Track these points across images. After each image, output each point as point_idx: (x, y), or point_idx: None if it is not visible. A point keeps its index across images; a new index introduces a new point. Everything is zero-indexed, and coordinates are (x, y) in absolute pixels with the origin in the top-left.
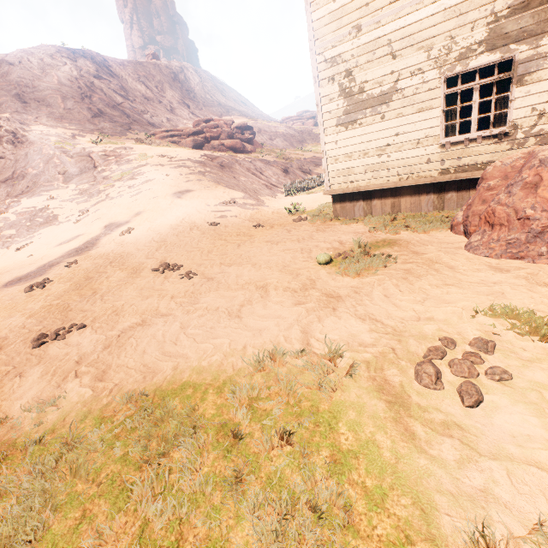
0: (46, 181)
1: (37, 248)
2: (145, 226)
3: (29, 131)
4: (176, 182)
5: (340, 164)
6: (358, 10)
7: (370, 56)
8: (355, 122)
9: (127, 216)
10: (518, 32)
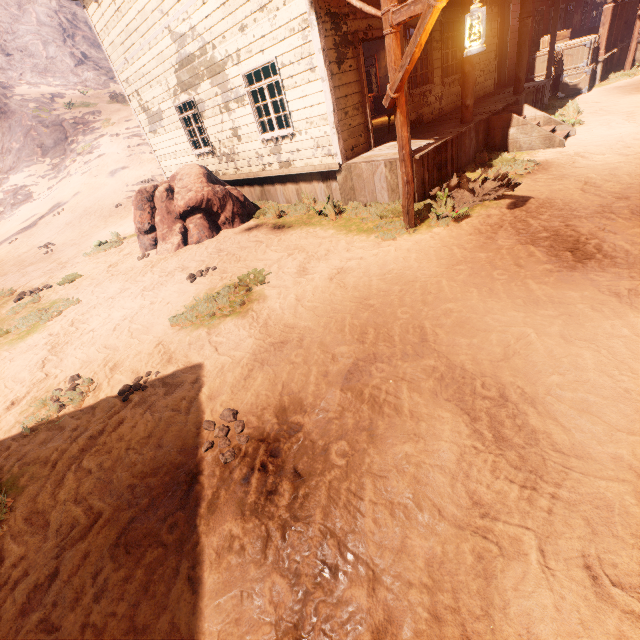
0: (27, 157)
1: (11, 225)
2: (72, 208)
3: (10, 98)
4: (120, 158)
5: (164, 163)
6: (121, 46)
7: (141, 83)
8: (156, 131)
9: (69, 196)
10: (187, 82)
